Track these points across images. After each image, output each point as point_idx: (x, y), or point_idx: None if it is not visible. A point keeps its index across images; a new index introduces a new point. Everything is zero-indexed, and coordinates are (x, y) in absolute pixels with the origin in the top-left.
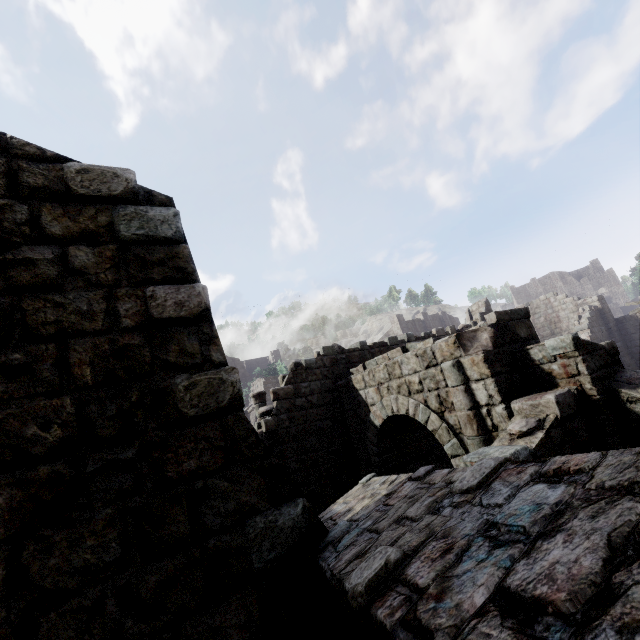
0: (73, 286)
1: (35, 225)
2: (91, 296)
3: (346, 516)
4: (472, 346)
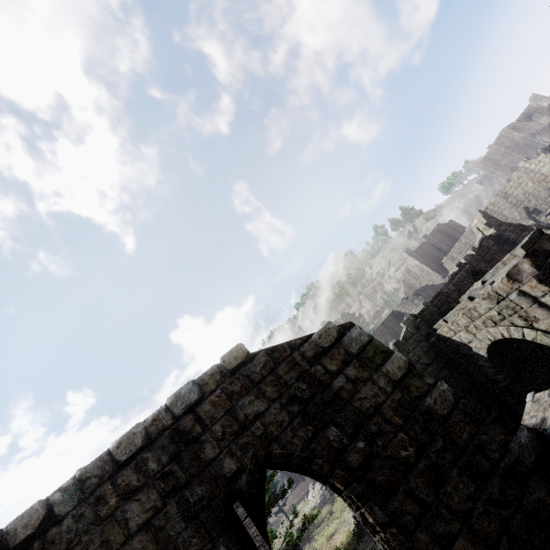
0: (361, 387)
1: (328, 371)
2: (369, 387)
3: (546, 423)
4: (522, 277)
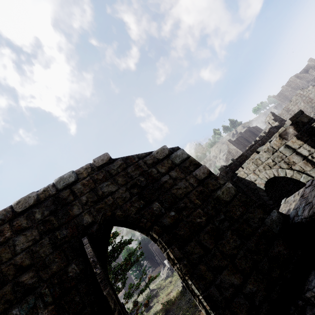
0: (178, 182)
1: (159, 172)
2: (183, 182)
3: (290, 211)
4: (288, 136)
